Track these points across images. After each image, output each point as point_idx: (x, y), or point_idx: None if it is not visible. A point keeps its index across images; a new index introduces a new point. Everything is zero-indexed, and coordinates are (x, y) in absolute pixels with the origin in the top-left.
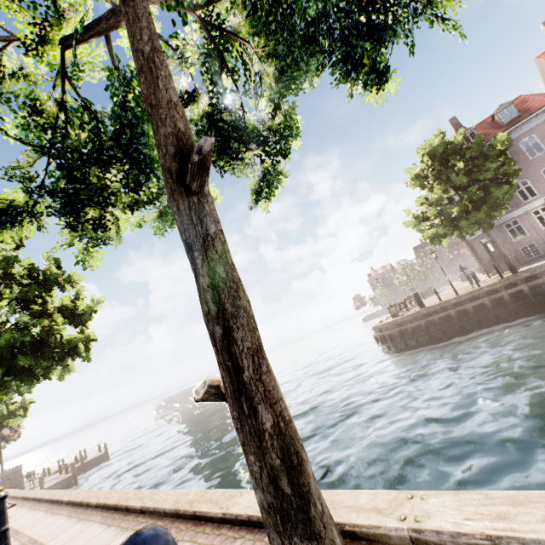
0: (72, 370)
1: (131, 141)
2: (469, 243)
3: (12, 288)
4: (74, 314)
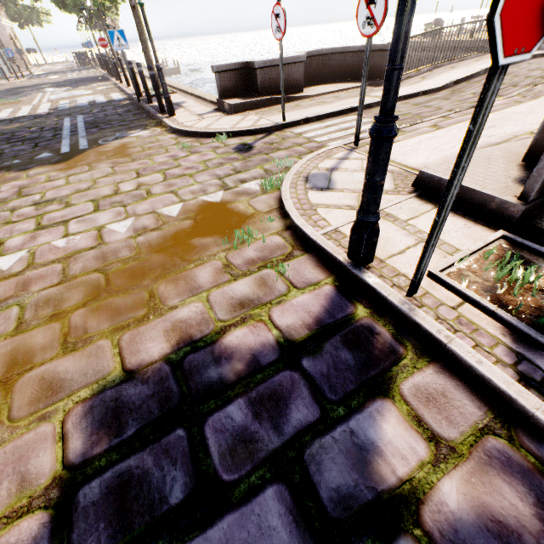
0: None
1: None
2: None
3: None
4: None
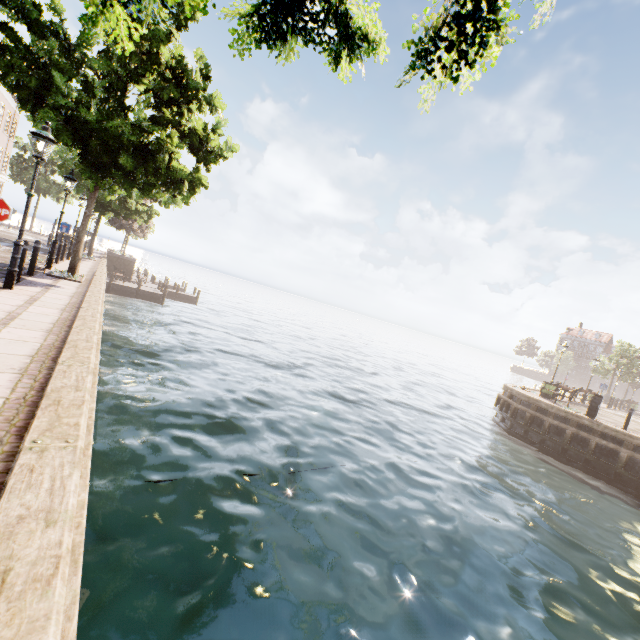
0: (178, 204)
1: None
2: None
3: (152, 74)
4: (202, 147)
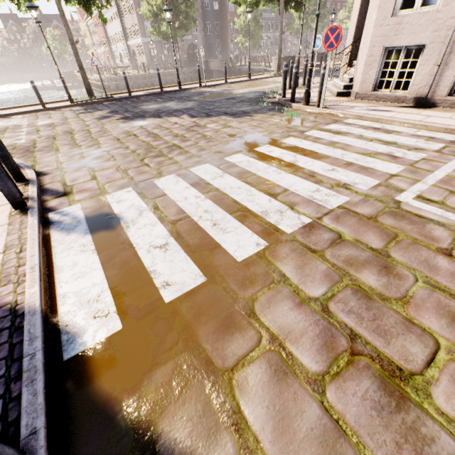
0: None
1: None
2: (127, 44)
3: None
4: None
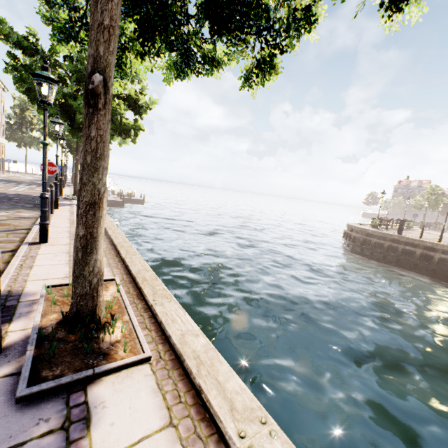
0: (127, 143)
1: (140, 1)
2: None
3: None
4: (136, 105)
